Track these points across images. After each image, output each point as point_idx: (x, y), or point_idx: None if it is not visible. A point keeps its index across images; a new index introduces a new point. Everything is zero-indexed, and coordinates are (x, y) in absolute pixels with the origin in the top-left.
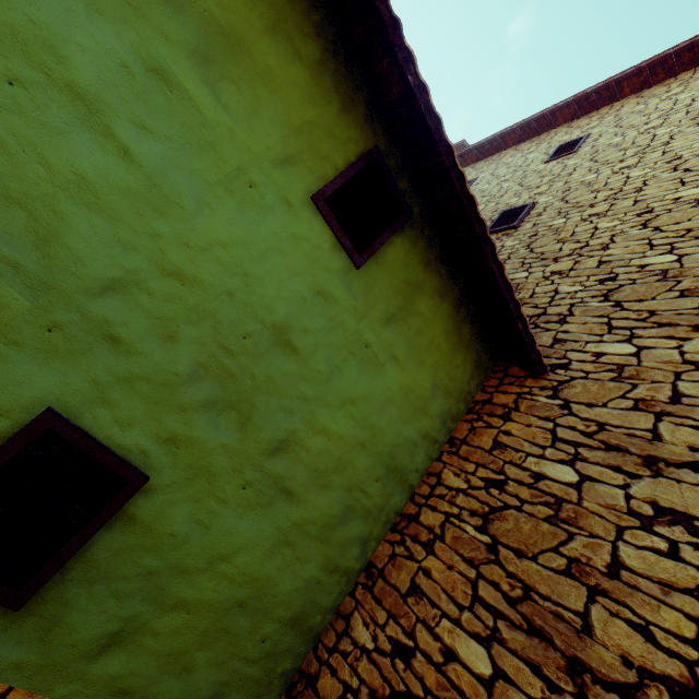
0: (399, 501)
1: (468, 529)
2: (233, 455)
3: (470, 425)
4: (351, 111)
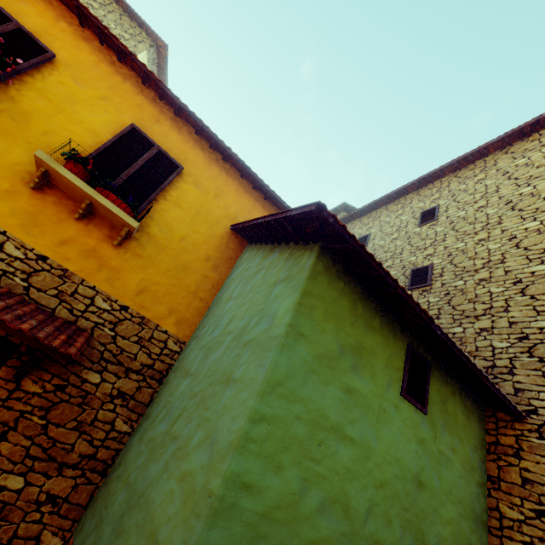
0: (485, 538)
1: None
2: None
3: (495, 464)
4: (396, 335)
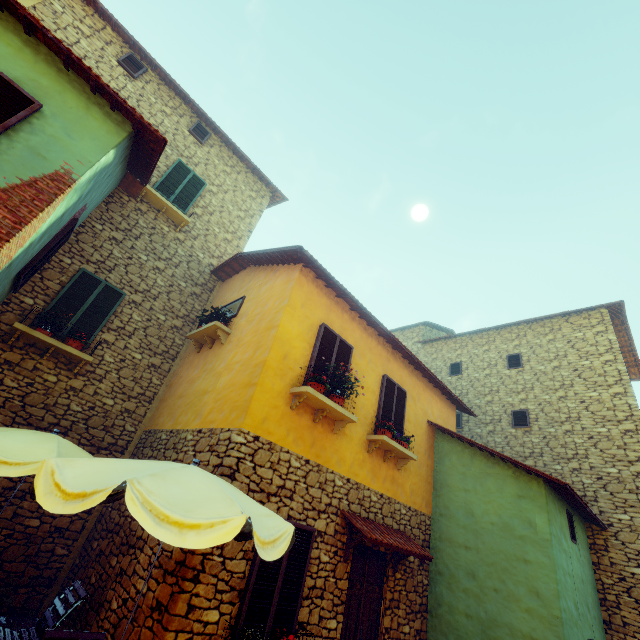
0: (597, 595)
1: (625, 598)
2: (591, 620)
3: (595, 555)
4: (563, 508)
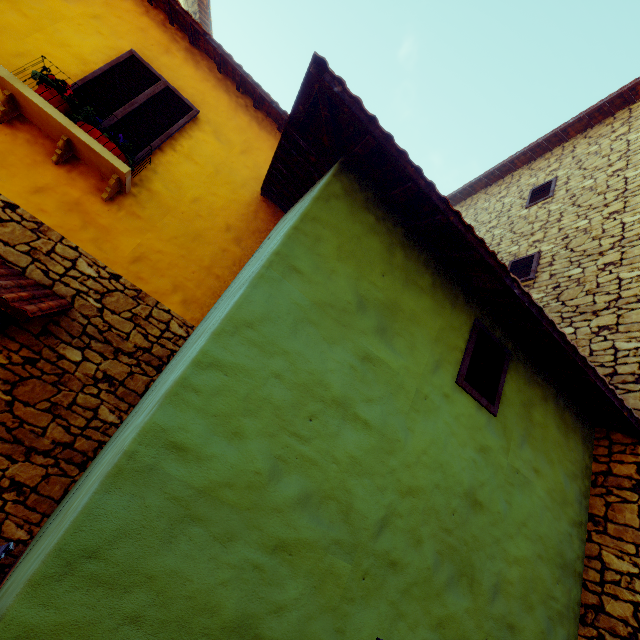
0: (576, 593)
1: None
2: (473, 615)
3: (602, 500)
4: (456, 304)
